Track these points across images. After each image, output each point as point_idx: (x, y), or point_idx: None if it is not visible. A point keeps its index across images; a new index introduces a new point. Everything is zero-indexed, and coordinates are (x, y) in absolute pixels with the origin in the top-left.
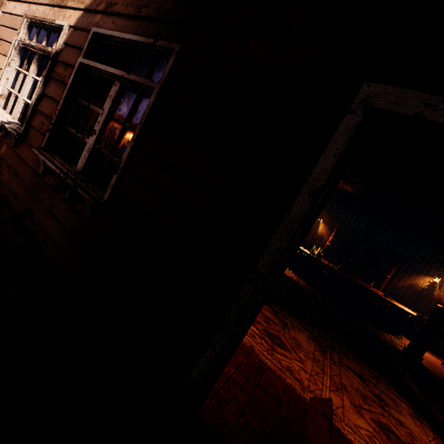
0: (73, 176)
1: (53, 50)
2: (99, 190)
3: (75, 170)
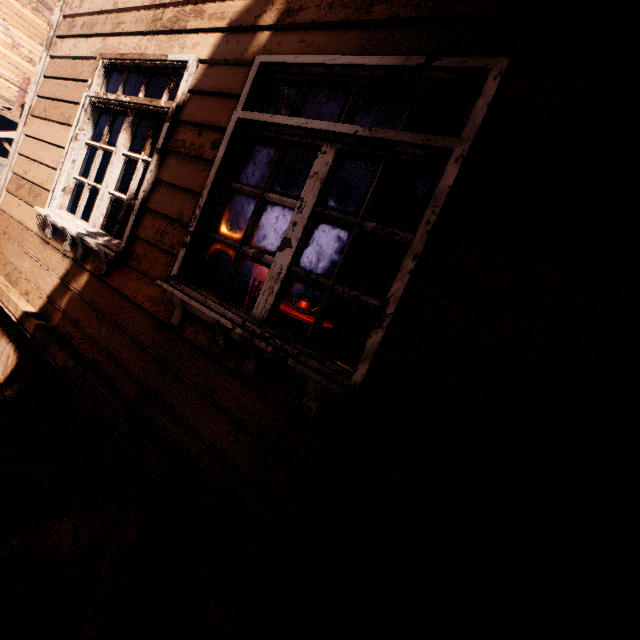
0: (260, 331)
1: (171, 104)
2: (321, 356)
3: (250, 316)
